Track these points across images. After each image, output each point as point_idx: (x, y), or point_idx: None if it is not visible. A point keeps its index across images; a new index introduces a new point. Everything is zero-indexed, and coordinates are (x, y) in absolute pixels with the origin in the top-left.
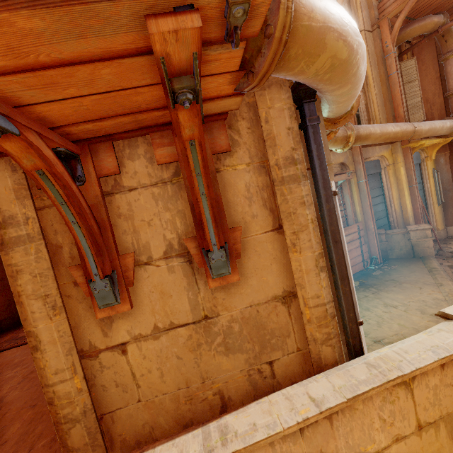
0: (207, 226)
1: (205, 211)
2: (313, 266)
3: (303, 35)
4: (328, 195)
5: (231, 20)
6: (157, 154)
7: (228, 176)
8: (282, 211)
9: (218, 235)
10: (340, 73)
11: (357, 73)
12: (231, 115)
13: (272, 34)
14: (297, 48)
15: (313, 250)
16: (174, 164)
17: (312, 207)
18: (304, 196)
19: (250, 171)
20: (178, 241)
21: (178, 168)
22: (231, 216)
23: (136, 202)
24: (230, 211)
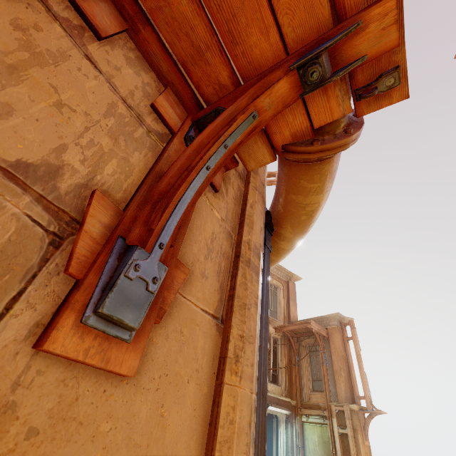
0: (172, 208)
1: (190, 188)
2: (248, 422)
3: (333, 167)
4: (266, 320)
5: (382, 80)
6: (161, 100)
7: (204, 206)
8: (239, 295)
9: (174, 239)
10: (305, 226)
11: (300, 241)
12: (227, 175)
13: (350, 133)
14: (328, 169)
15: (252, 387)
16: (166, 129)
17: (259, 319)
18: (258, 298)
19: (222, 227)
20: (79, 185)
21: (166, 137)
22: (182, 247)
23: (80, 72)
24: (185, 239)
